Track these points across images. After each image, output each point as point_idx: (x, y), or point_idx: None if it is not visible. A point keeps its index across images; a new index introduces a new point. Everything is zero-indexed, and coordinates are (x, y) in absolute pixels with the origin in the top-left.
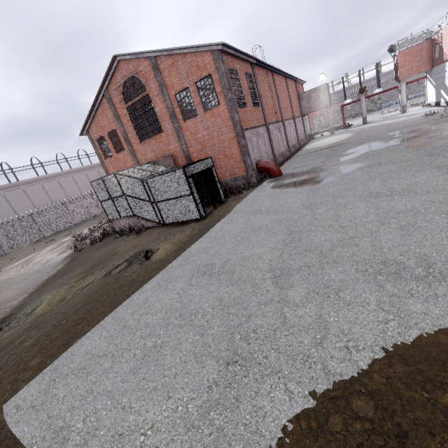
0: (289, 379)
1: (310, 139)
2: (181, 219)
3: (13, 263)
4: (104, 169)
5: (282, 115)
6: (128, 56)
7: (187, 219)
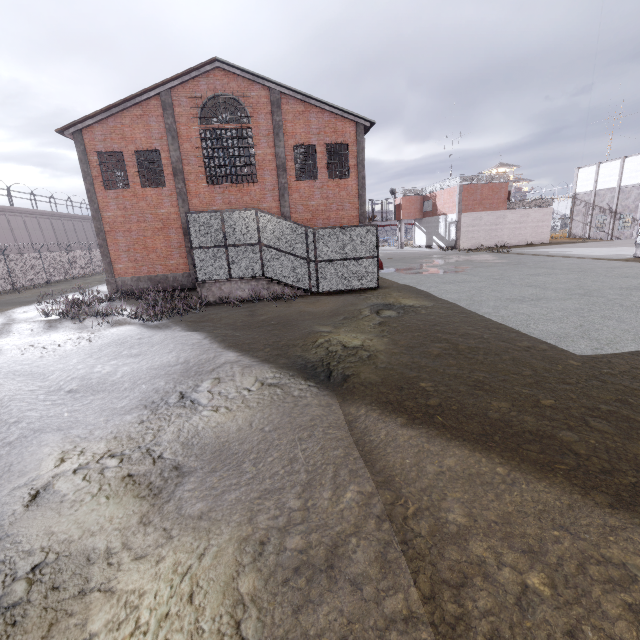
0: None
1: None
2: (348, 287)
3: None
4: (93, 205)
5: None
6: (238, 71)
7: (357, 287)
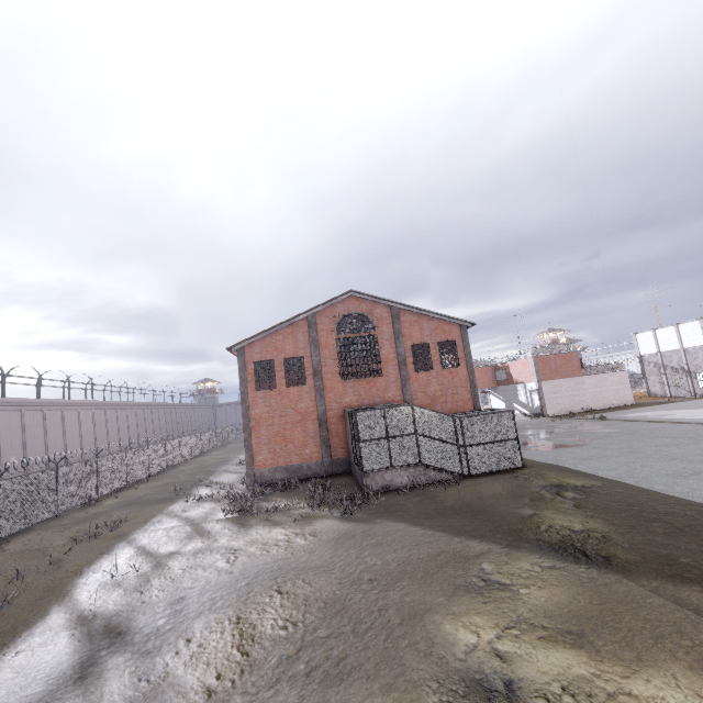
0: None
1: None
2: (496, 468)
3: (87, 572)
4: (244, 404)
5: None
6: (367, 296)
7: (504, 468)
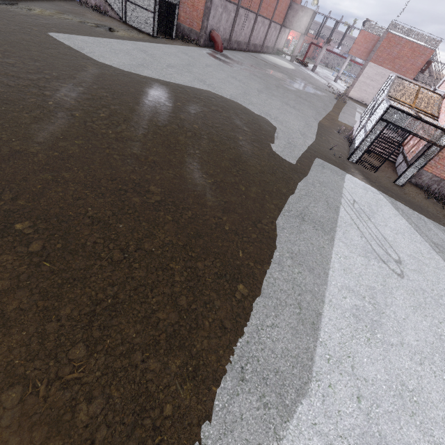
0: (154, 72)
1: (277, 54)
2: (139, 27)
3: None
4: None
5: (259, 9)
6: None
7: (143, 30)
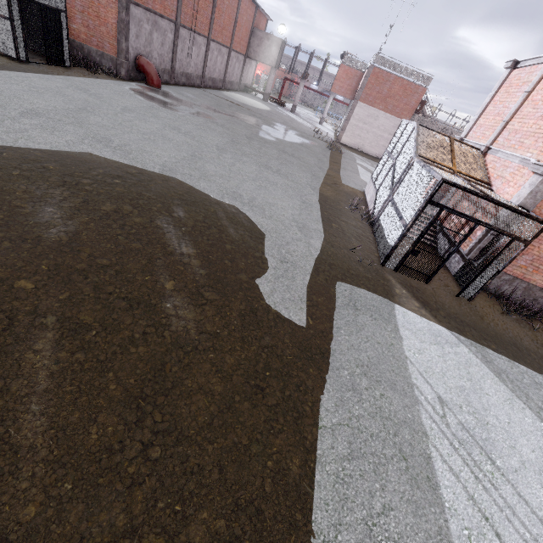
0: None
1: (245, 91)
2: None
3: None
4: None
5: (211, 32)
6: None
7: None
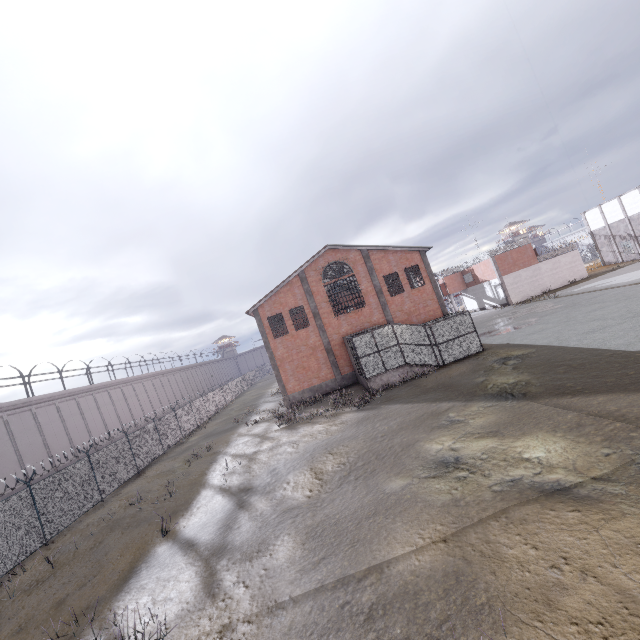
0: None
1: None
2: (463, 356)
3: (209, 472)
4: (269, 350)
5: None
6: (340, 247)
7: (469, 354)
